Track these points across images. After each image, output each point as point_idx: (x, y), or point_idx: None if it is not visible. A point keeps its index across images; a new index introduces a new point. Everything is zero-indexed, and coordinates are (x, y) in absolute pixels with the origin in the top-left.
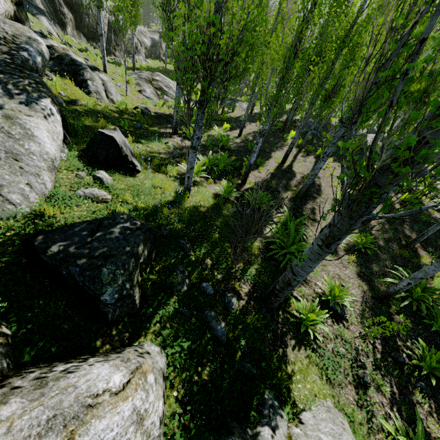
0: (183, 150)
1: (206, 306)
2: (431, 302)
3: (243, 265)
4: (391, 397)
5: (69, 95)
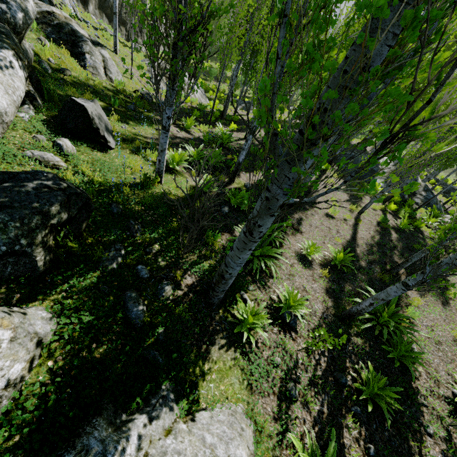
0: (176, 140)
1: (131, 288)
2: (392, 327)
3: (196, 257)
4: (318, 415)
5: (60, 63)
